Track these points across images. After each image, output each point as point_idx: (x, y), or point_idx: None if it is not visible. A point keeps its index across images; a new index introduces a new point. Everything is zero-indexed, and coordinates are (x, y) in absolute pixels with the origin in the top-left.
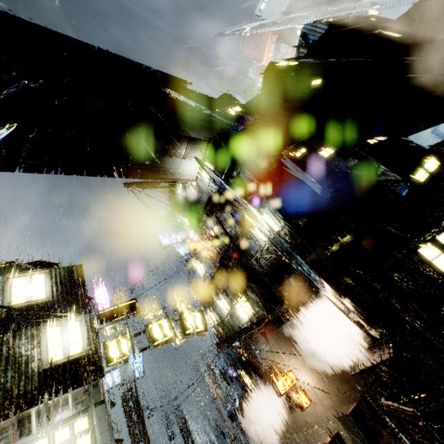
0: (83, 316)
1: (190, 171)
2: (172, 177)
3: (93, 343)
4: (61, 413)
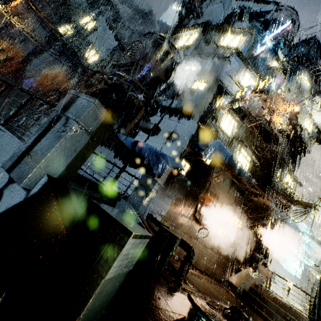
0: None
1: None
2: None
3: None
4: None
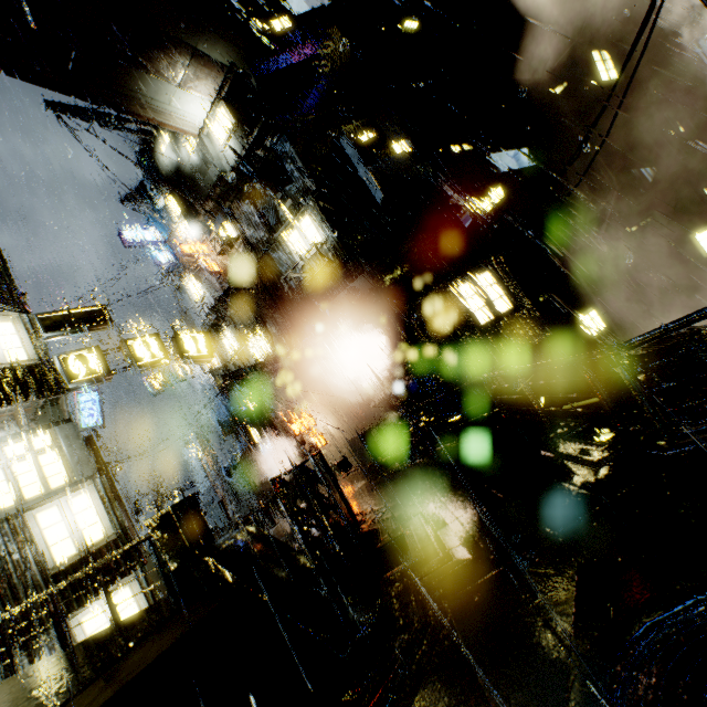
0: (18, 316)
1: (190, 115)
2: (156, 117)
3: (43, 353)
4: (7, 429)
